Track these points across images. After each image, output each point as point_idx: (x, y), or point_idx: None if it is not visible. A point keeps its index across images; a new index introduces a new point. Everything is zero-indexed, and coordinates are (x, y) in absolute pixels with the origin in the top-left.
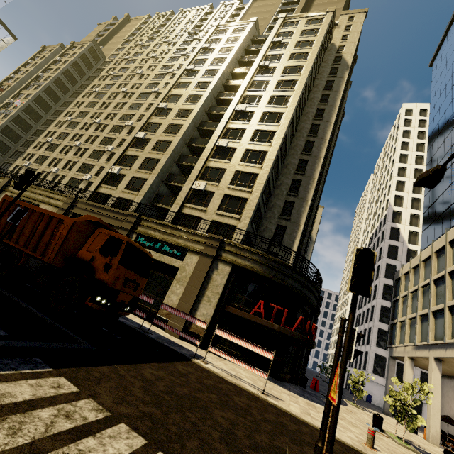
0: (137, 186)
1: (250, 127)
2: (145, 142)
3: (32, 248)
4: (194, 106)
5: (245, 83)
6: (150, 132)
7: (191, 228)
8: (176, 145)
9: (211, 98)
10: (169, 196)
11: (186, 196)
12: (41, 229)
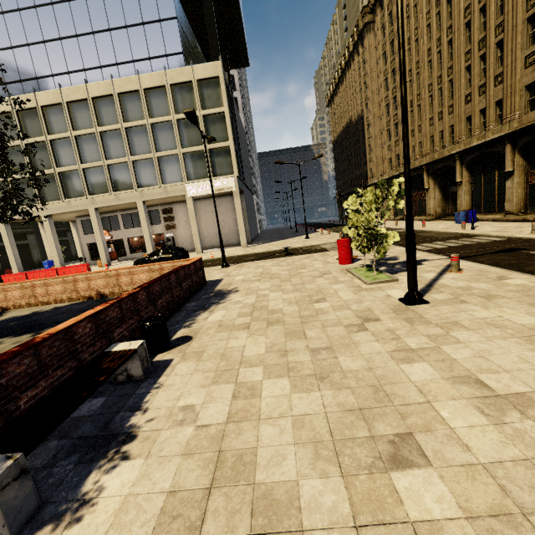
0: None
1: None
2: None
3: None
4: None
5: None
6: None
7: None
8: None
9: None
10: None
11: None
12: None
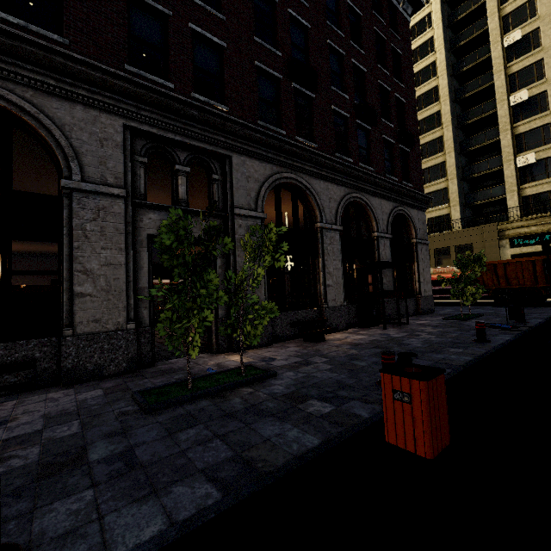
0: (438, 200)
1: (548, 51)
2: None
3: (544, 283)
4: (434, 81)
5: (490, 2)
6: None
7: (550, 205)
8: (452, 137)
9: (447, 56)
10: (469, 188)
11: (515, 179)
12: (541, 270)
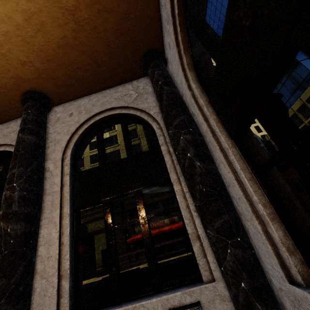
0: None
1: None
2: (114, 139)
3: None
4: None
5: None
6: (110, 131)
7: None
8: (143, 129)
9: None
10: None
11: None
12: None
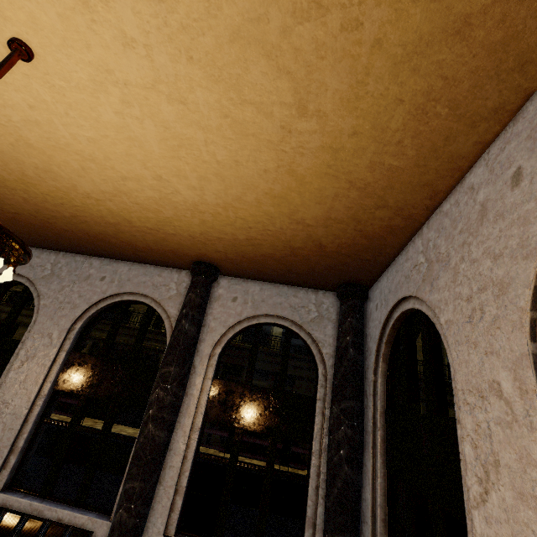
0: None
1: None
2: None
3: None
4: None
5: None
6: None
7: None
8: None
9: None
10: None
11: None
12: None
